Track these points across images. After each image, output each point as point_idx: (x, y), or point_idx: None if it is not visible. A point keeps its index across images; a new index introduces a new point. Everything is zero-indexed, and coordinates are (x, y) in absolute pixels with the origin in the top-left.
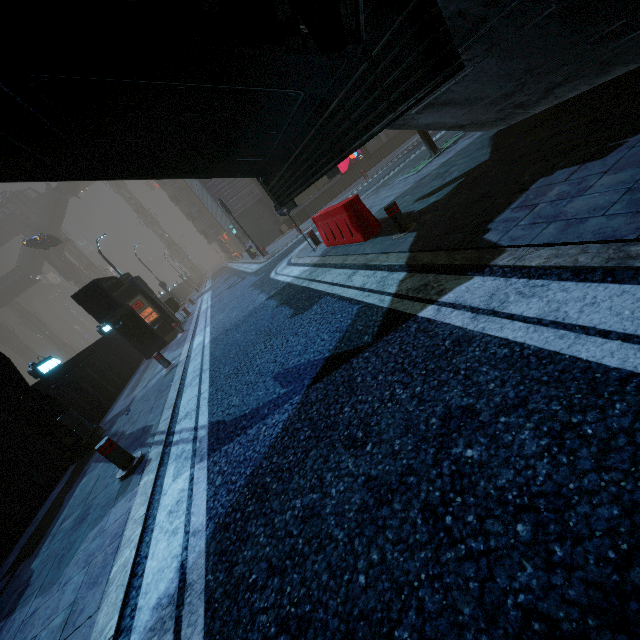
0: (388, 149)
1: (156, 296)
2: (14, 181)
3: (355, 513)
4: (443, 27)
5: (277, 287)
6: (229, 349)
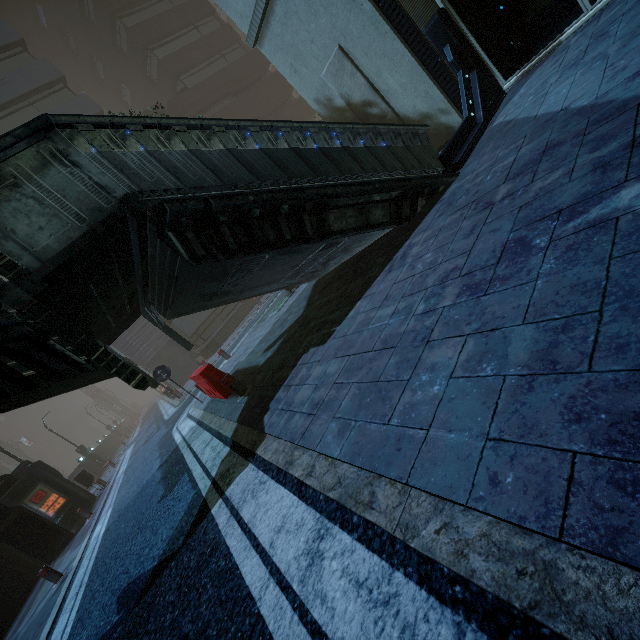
0: None
1: (62, 477)
2: None
3: None
4: (120, 363)
5: (169, 450)
6: (109, 549)
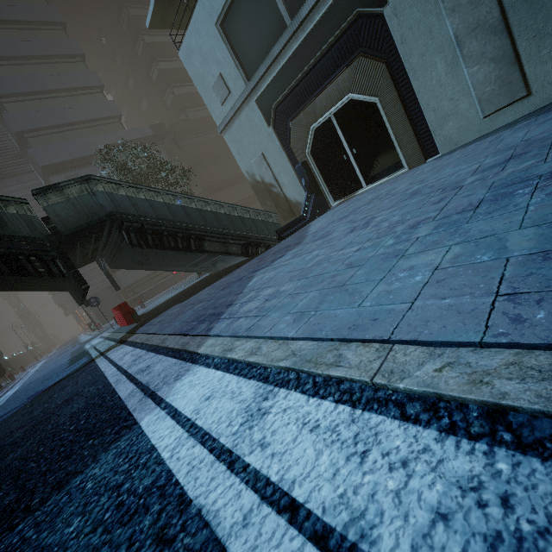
0: None
1: None
2: None
3: (13, 421)
4: (82, 277)
5: (79, 352)
6: (20, 393)
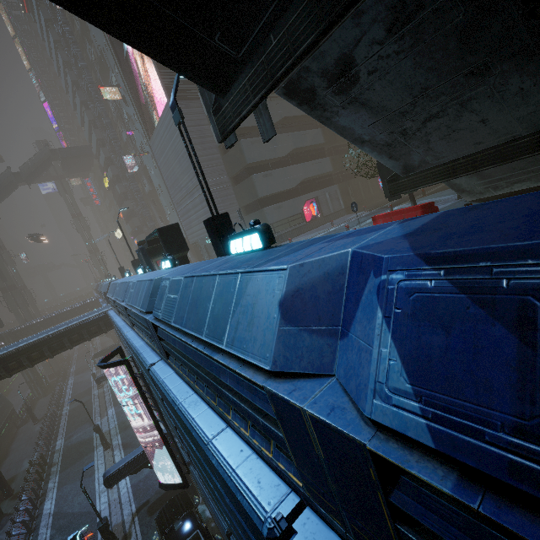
0: (333, 217)
1: None
2: (326, 125)
3: None
4: None
5: None
6: None
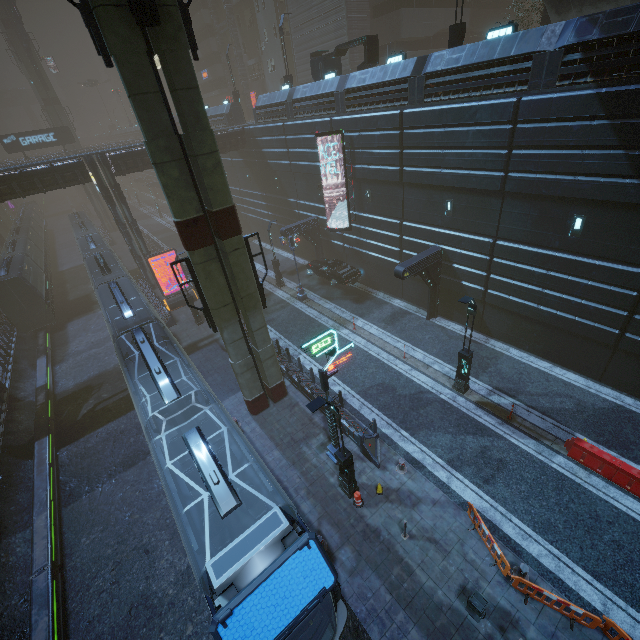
0: None
1: None
2: None
3: None
4: None
5: None
6: None
